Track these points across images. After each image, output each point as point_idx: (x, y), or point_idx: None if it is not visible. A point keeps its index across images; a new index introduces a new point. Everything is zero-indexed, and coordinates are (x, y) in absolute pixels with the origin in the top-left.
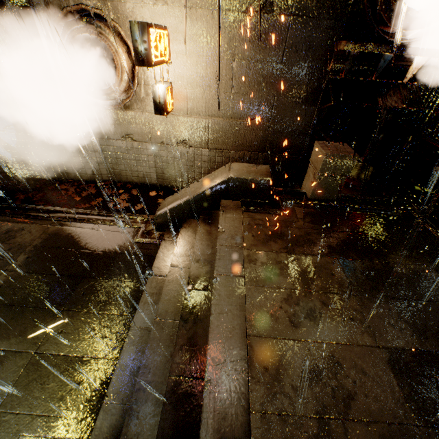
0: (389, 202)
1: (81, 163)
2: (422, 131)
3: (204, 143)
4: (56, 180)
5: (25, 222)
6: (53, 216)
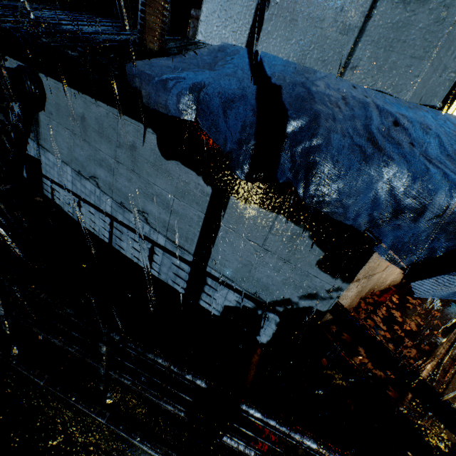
0: None
1: (365, 292)
2: None
3: None
4: (332, 319)
5: (455, 394)
6: (450, 371)
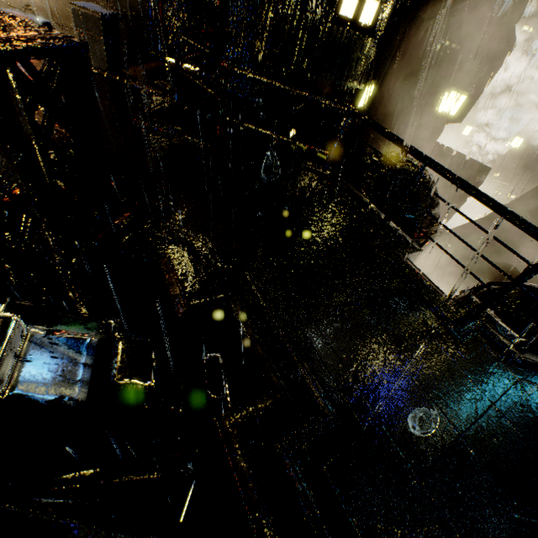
0: (163, 89)
1: None
2: (253, 50)
3: (49, 15)
4: None
5: None
6: None
